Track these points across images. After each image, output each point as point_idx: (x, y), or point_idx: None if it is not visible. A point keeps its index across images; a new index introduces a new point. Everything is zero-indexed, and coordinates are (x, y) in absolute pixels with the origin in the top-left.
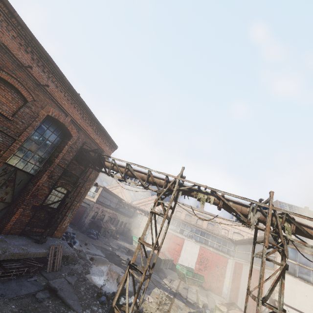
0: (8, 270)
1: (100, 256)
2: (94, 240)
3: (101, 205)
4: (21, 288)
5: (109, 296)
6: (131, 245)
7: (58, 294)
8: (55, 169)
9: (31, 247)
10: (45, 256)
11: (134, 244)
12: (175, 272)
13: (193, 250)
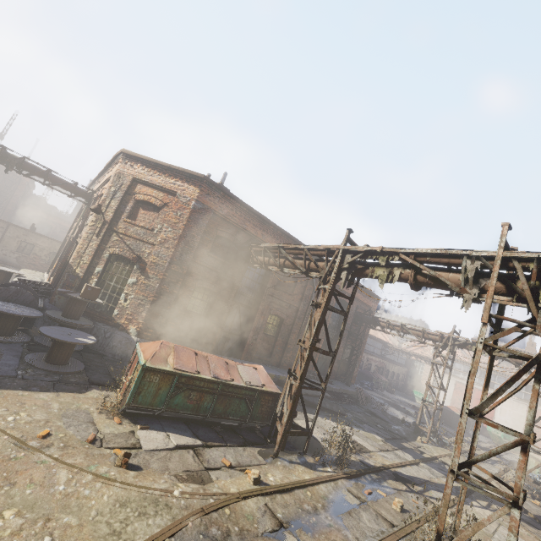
0: (344, 398)
1: (386, 404)
2: (370, 391)
3: (365, 352)
4: (355, 409)
5: (411, 424)
6: (413, 402)
7: (377, 415)
8: (344, 333)
9: (347, 387)
10: (355, 394)
11: (417, 402)
12: (490, 439)
13: (515, 412)
